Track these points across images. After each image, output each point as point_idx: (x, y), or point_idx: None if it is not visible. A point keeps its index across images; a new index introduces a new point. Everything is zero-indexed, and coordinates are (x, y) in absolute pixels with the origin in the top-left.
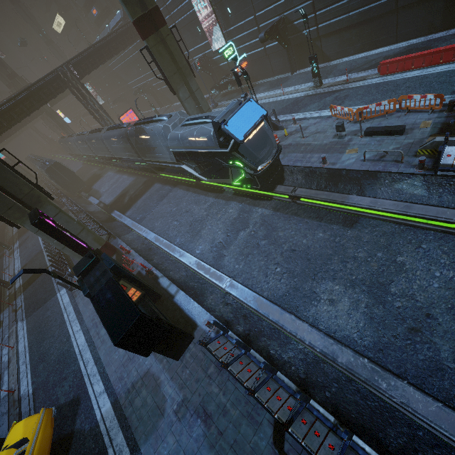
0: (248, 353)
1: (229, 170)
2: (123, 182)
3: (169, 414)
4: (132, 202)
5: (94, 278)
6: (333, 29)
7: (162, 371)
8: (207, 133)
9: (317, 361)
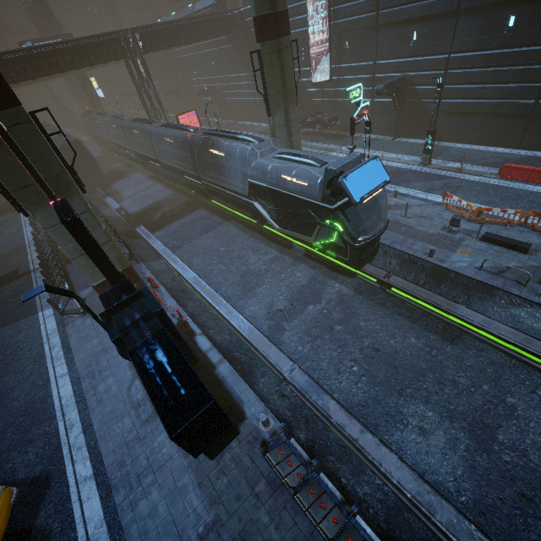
0: (318, 478)
1: (316, 227)
2: (156, 192)
3: (191, 537)
4: (165, 222)
5: (131, 320)
6: (457, 109)
7: (186, 469)
8: (299, 175)
9: (400, 507)
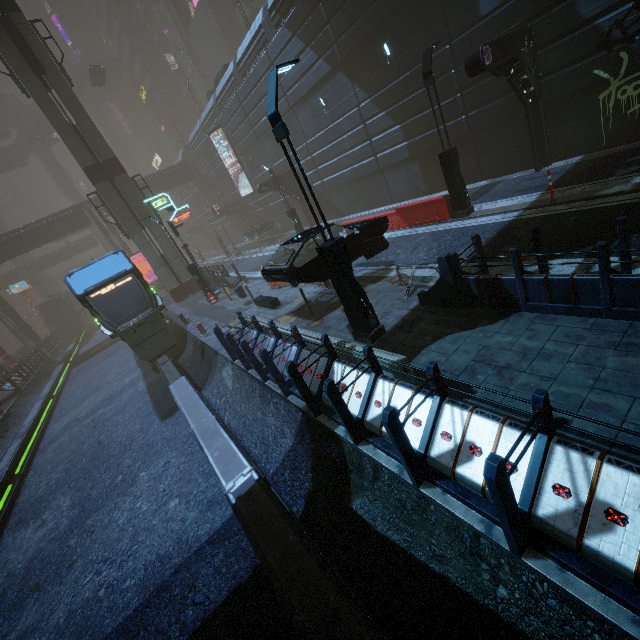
0: None
1: None
2: None
3: None
4: (92, 356)
5: None
6: (335, 185)
7: None
8: None
9: None
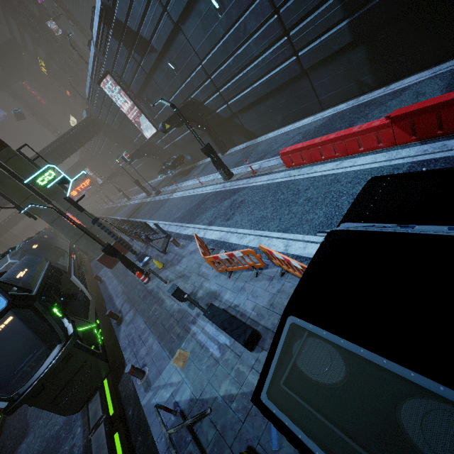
0: None
1: None
2: None
3: None
4: None
5: None
6: (244, 104)
7: None
8: None
9: None
